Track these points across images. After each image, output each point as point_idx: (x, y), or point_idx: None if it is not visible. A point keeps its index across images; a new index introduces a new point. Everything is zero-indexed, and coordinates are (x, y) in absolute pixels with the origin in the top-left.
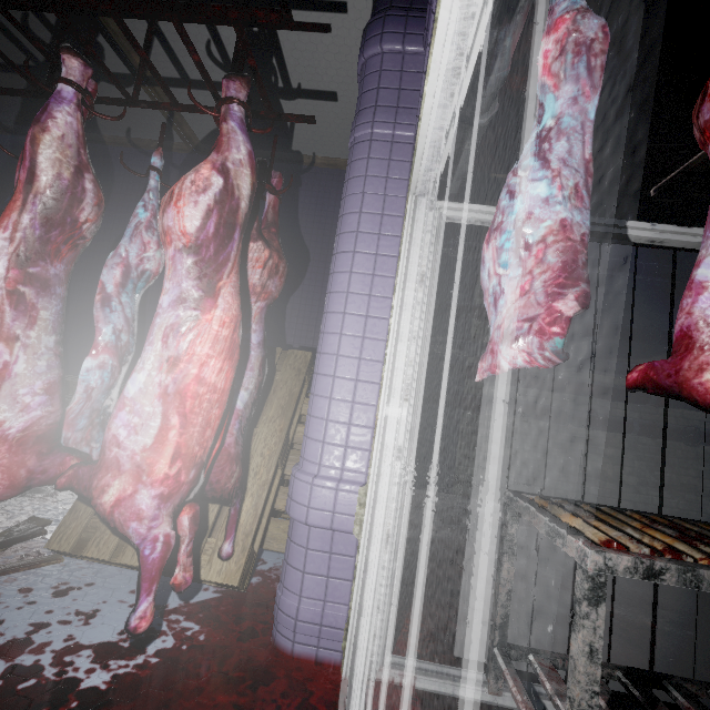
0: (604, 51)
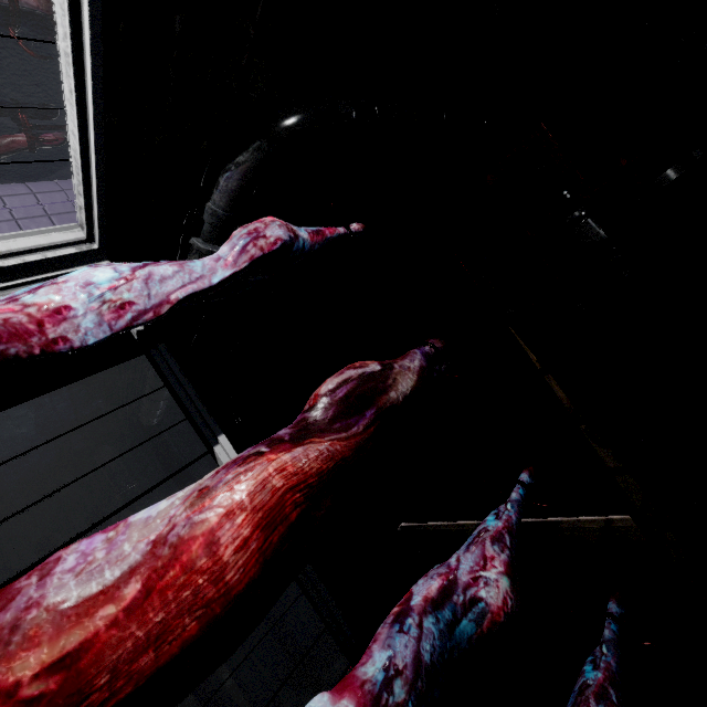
0: (265, 250)
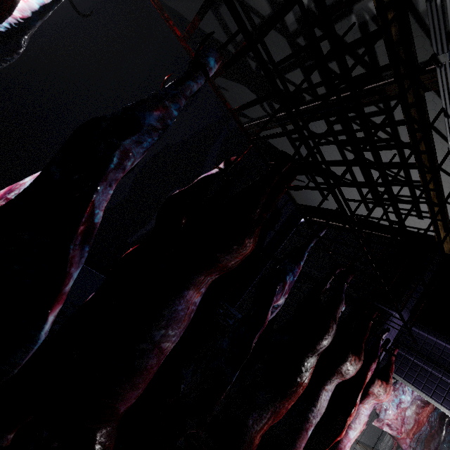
0: None
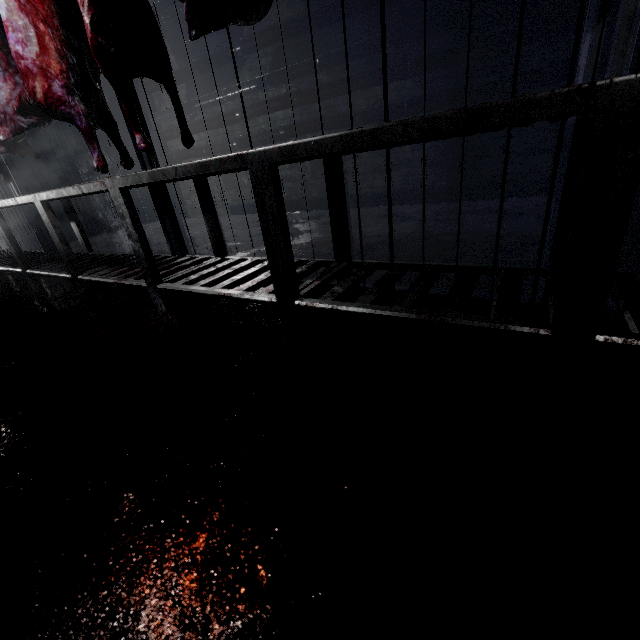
0: None
